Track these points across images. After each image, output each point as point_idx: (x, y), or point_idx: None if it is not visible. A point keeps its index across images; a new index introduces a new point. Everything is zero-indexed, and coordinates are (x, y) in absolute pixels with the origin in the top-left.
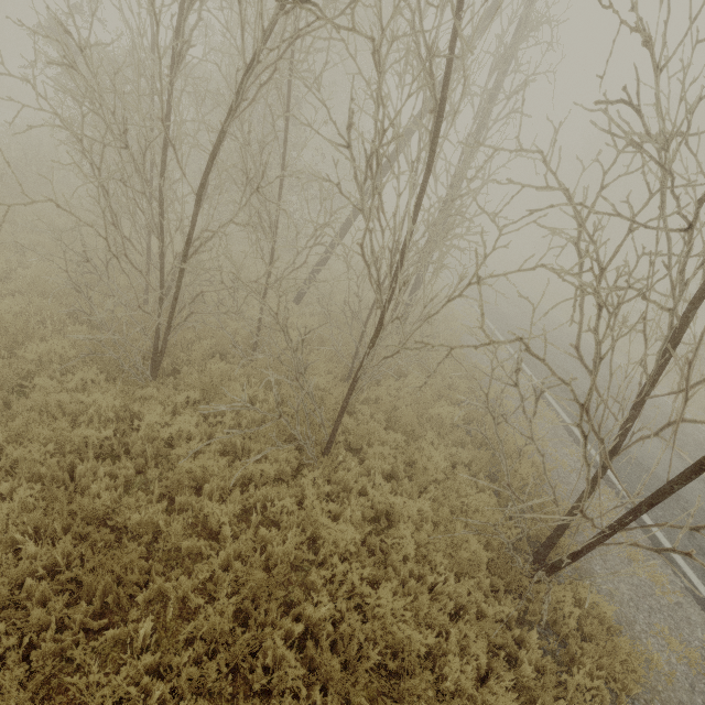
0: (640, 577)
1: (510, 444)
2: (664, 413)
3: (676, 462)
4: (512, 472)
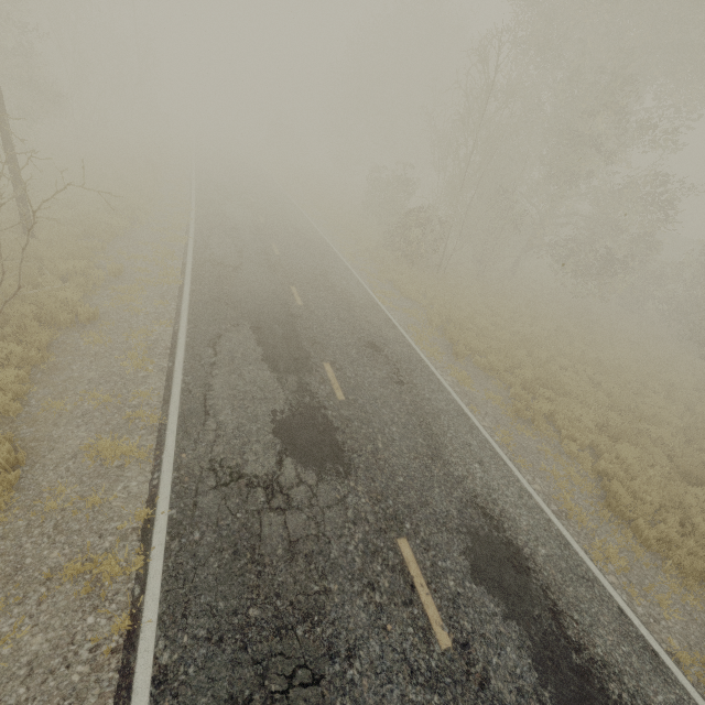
0: (124, 367)
1: (42, 295)
2: (324, 272)
3: (279, 298)
4: (20, 313)
